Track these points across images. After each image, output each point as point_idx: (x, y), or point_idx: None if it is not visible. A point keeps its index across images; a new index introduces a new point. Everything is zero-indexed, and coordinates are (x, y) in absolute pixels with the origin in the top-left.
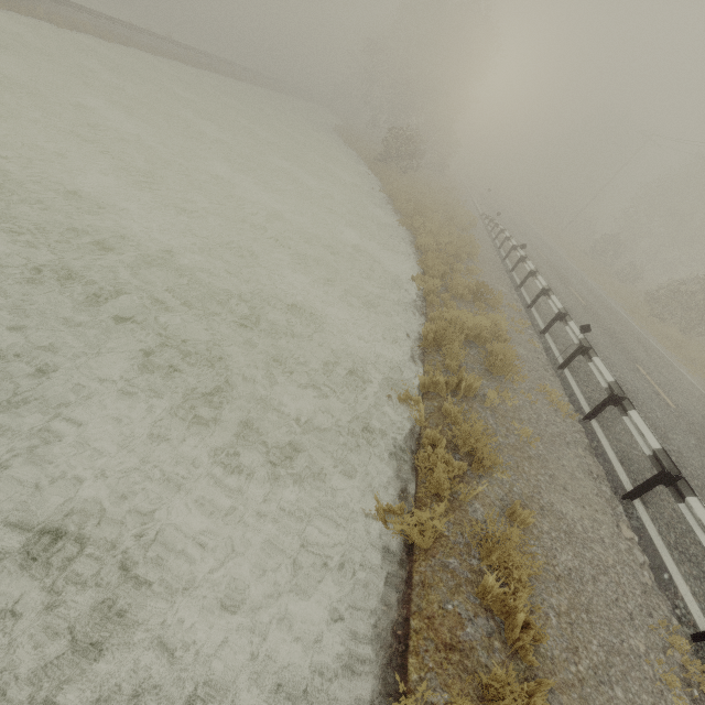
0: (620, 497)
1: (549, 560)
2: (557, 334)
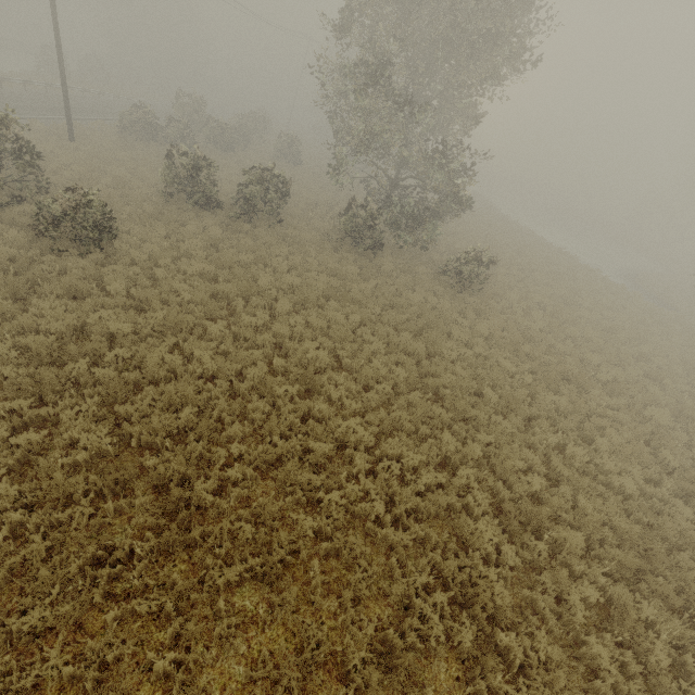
0: None
1: None
2: None
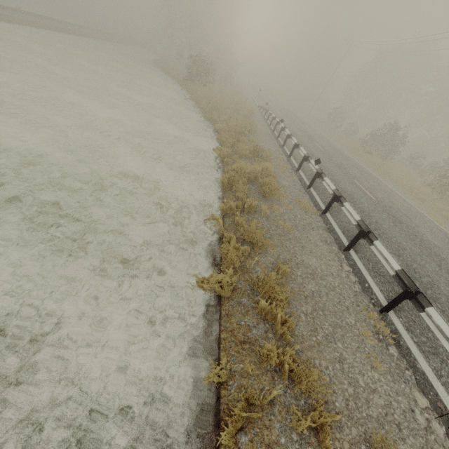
0: (343, 251)
1: (301, 289)
2: (306, 170)
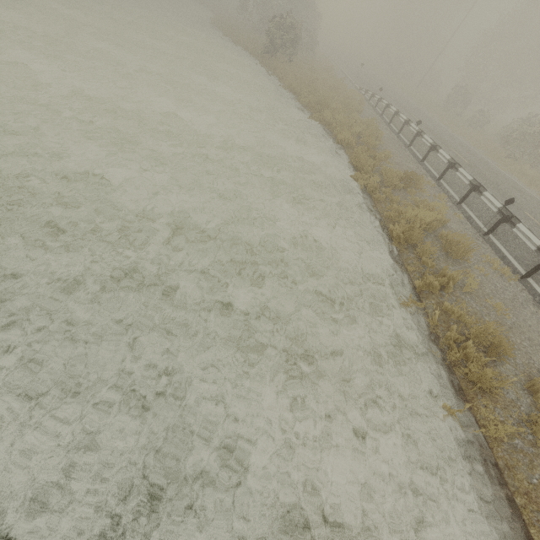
0: None
1: None
2: (468, 201)
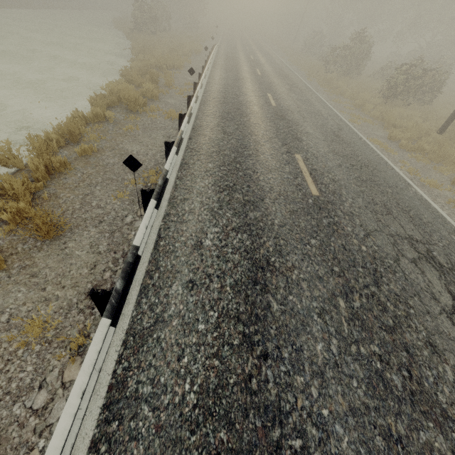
0: None
1: (98, 162)
2: (212, 90)
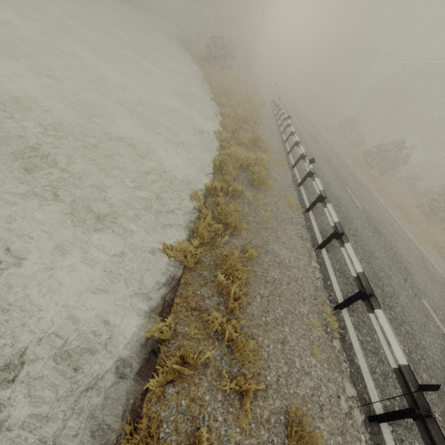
0: (315, 248)
1: (264, 274)
2: (302, 169)
